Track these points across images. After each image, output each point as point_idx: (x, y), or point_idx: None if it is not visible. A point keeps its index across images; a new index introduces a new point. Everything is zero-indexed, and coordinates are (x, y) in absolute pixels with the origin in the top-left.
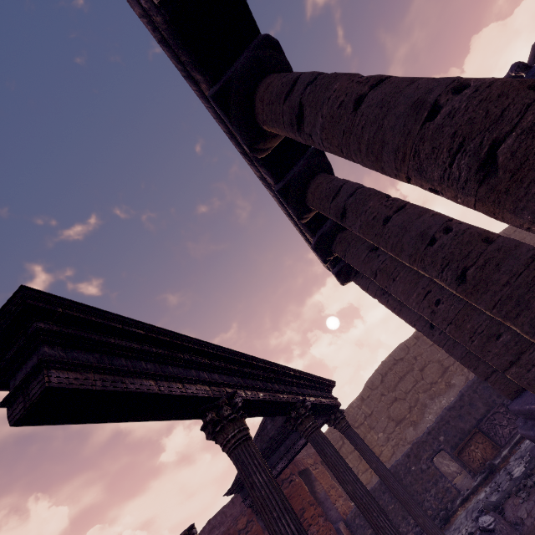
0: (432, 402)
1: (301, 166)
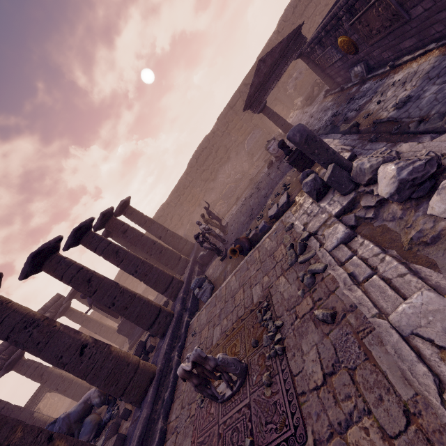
0: (139, 285)
1: (4, 372)
